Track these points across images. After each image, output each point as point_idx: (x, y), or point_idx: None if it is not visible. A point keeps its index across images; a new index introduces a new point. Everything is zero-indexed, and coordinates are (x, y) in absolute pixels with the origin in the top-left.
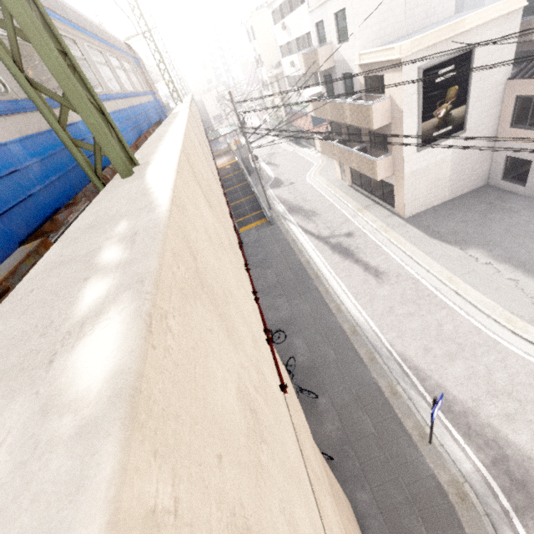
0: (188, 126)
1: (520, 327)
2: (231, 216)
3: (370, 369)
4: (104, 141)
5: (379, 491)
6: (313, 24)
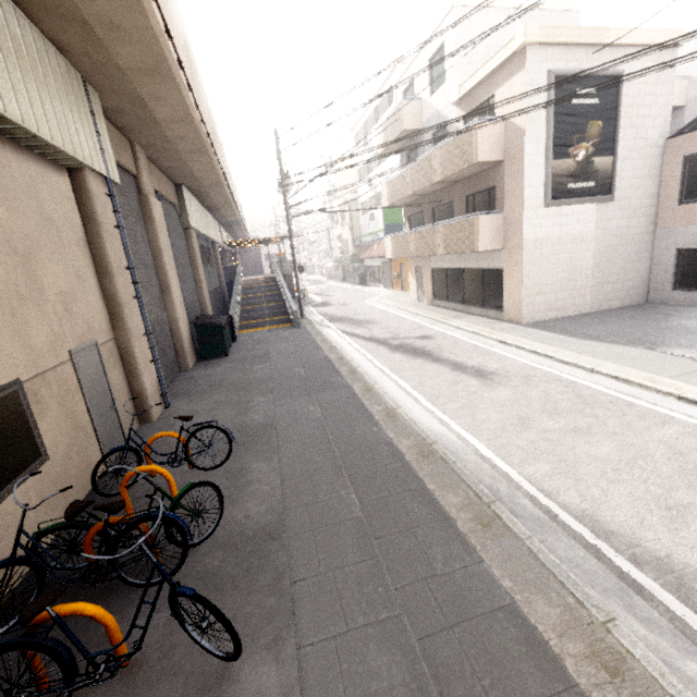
0: None
1: None
2: None
3: (485, 552)
4: None
5: None
6: (400, 94)
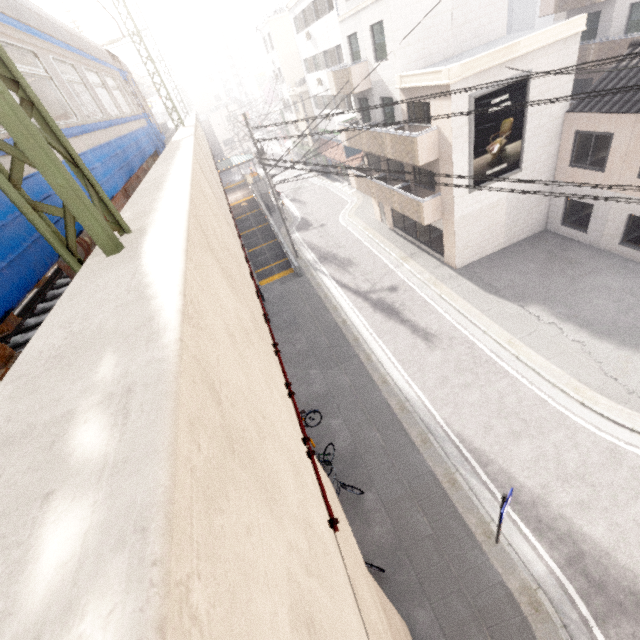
0: (195, 165)
1: (589, 397)
2: (252, 277)
3: (424, 454)
4: (79, 207)
5: (440, 606)
6: (344, 37)
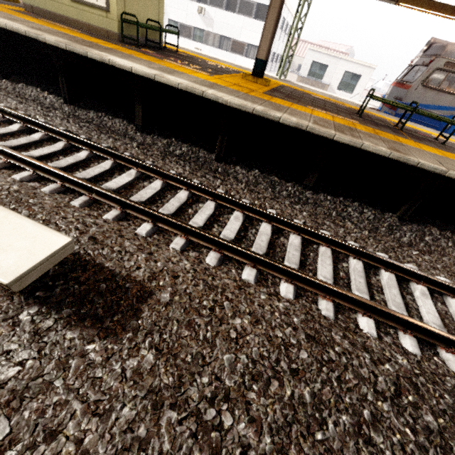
0: None
1: None
2: None
3: None
4: None
5: None
6: (310, 59)
